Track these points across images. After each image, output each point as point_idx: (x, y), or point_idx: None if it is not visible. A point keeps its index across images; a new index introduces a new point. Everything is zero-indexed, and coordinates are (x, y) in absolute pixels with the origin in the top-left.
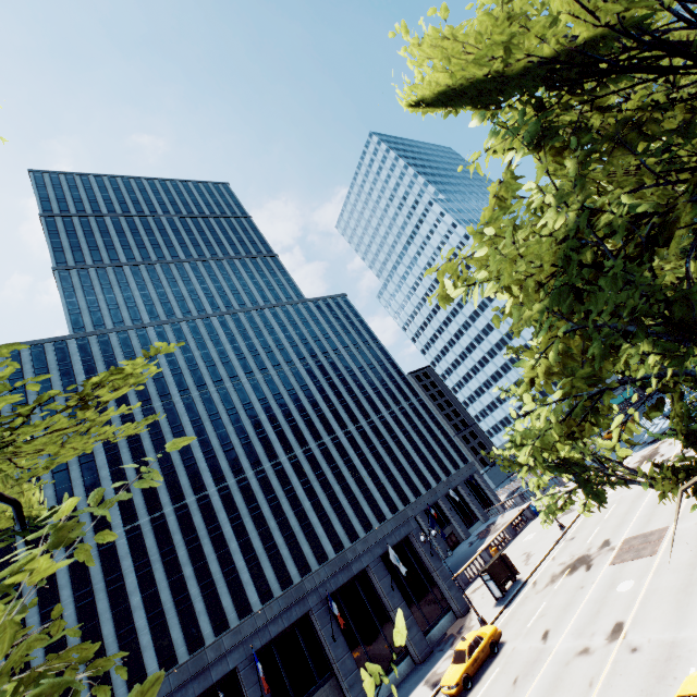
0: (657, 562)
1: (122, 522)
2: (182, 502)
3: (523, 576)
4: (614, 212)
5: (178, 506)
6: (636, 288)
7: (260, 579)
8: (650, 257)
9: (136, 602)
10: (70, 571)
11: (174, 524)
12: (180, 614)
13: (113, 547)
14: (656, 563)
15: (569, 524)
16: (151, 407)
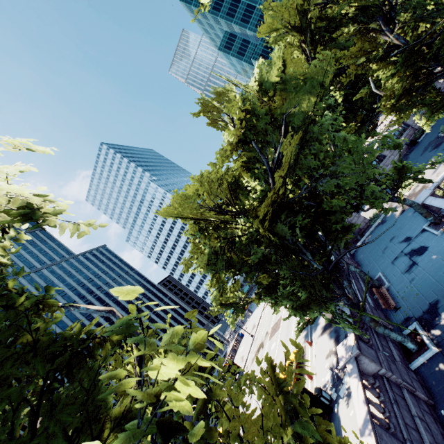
0: (280, 330)
1: None
2: None
3: (242, 368)
4: (215, 246)
5: None
6: (223, 260)
7: None
8: (223, 253)
9: None
10: None
11: None
12: None
13: None
14: (280, 331)
15: (254, 333)
16: None
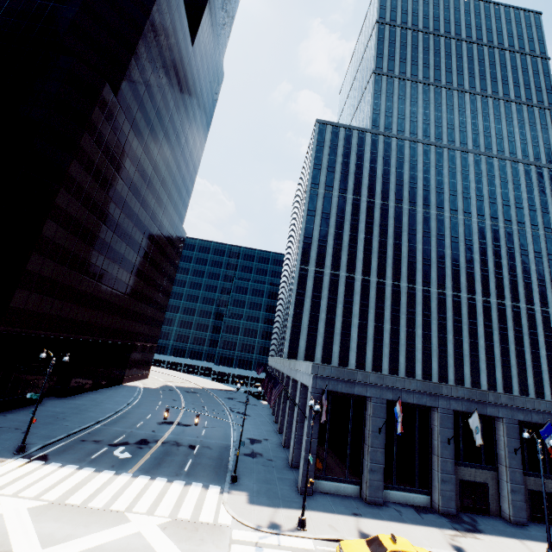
0: None
1: (362, 272)
2: (398, 283)
3: None
4: None
5: (394, 284)
6: None
7: (427, 364)
8: None
9: (355, 322)
10: (330, 281)
11: (389, 293)
12: (374, 346)
13: (353, 283)
14: None
15: None
16: (401, 207)
